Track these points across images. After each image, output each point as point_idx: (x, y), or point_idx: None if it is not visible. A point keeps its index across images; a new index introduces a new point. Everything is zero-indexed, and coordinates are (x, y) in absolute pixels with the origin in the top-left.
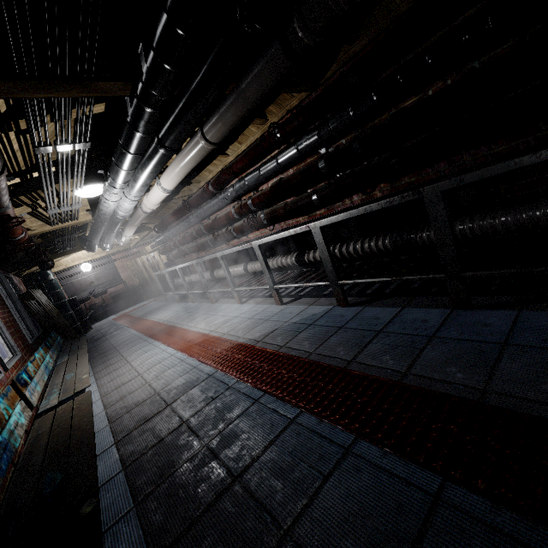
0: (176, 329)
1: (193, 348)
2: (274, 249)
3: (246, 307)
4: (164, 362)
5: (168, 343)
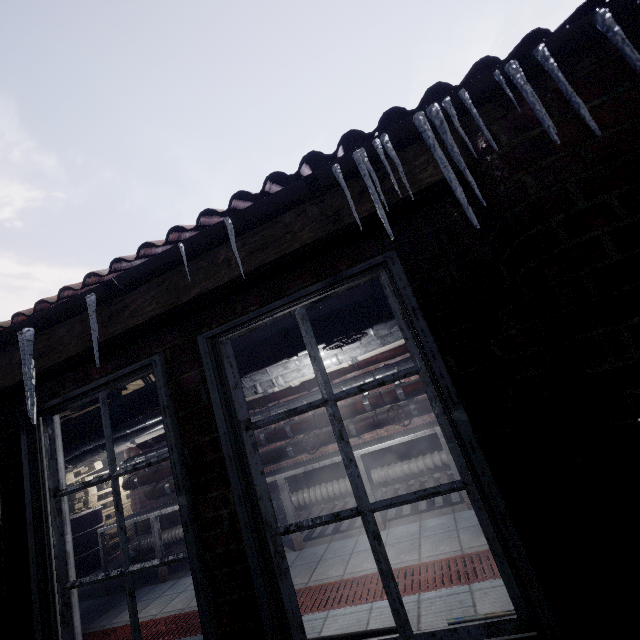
0: (302, 590)
1: (441, 578)
2: (407, 449)
3: (407, 528)
4: (431, 609)
5: (349, 602)
